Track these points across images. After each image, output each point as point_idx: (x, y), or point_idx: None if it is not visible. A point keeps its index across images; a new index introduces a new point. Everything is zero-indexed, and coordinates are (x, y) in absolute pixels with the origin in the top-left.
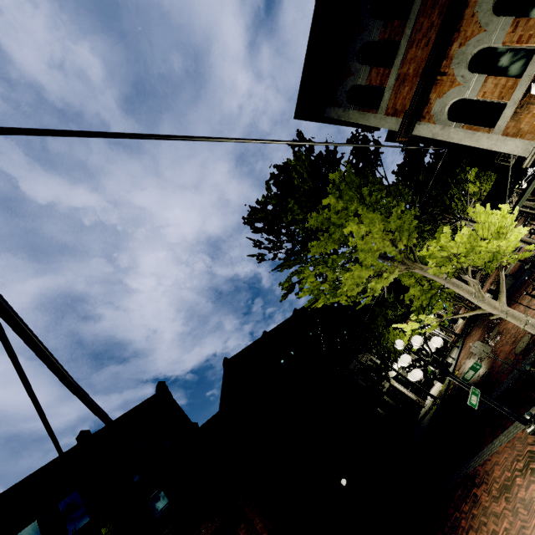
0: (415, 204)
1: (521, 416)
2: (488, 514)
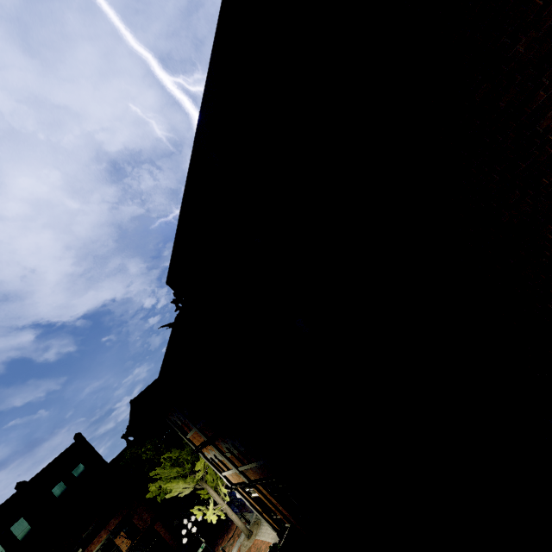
0: None
1: None
2: None
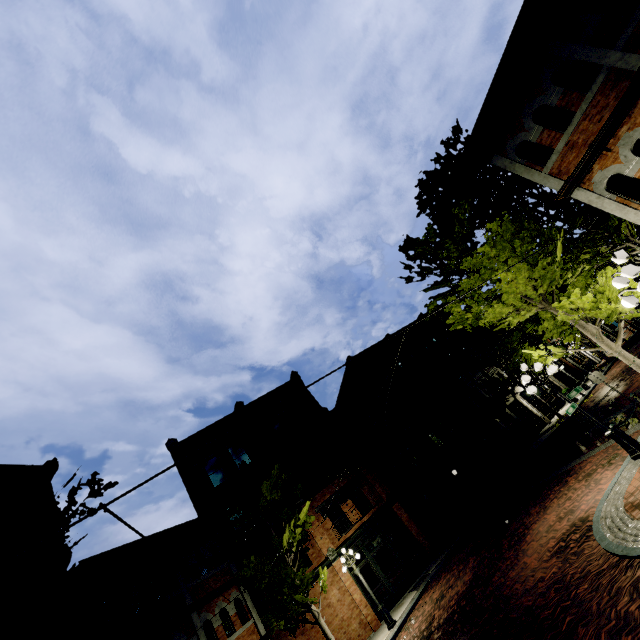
0: (576, 225)
1: (603, 425)
2: (570, 489)
